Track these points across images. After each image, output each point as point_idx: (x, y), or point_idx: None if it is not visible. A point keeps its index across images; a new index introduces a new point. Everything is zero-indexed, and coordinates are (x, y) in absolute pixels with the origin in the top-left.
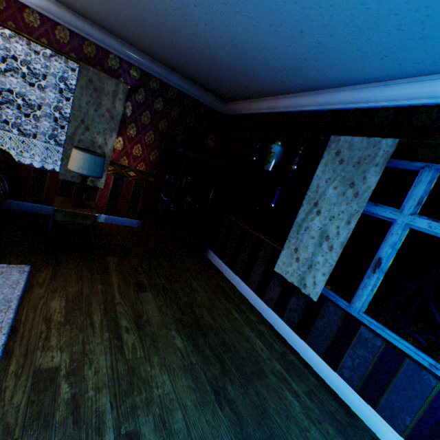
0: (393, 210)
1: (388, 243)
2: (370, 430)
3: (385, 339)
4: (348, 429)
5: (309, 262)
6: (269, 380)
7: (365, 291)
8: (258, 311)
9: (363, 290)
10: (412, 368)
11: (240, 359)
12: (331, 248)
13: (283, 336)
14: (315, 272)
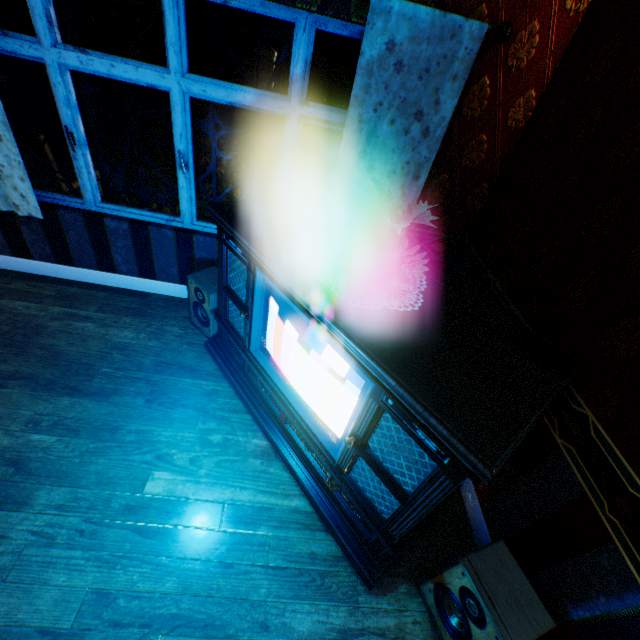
0: (33, 42)
1: (62, 102)
2: (163, 296)
3: (130, 219)
4: (145, 308)
5: None
6: (52, 329)
7: (85, 178)
8: (0, 268)
9: (83, 178)
10: (157, 233)
11: (4, 336)
12: None
13: (53, 276)
14: (12, 182)
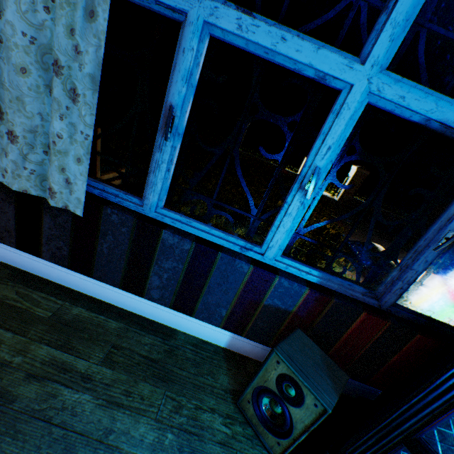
0: None
1: (180, 74)
2: (191, 338)
3: (194, 237)
4: (169, 361)
5: (42, 138)
6: (20, 404)
7: (160, 175)
8: None
9: (156, 174)
10: (226, 262)
11: None
12: (75, 95)
13: (56, 282)
14: (61, 160)
